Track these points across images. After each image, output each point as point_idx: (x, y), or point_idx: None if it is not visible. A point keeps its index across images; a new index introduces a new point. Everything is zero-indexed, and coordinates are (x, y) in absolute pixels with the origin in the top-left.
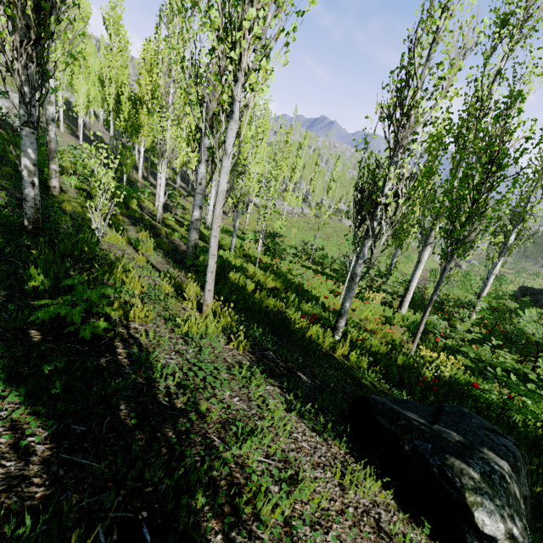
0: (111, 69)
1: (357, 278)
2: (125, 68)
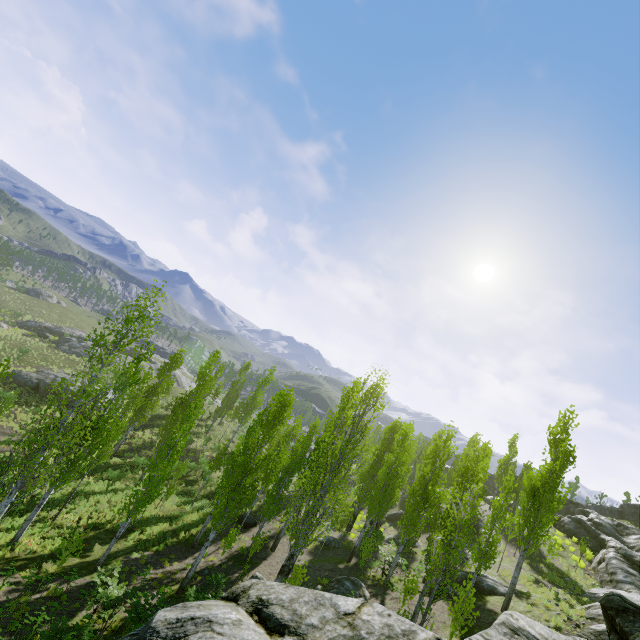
0: None
1: None
2: None
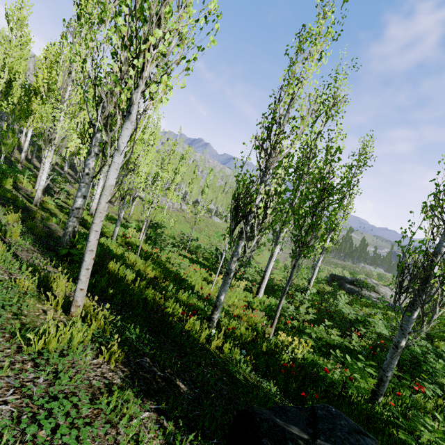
0: (7, 56)
1: (232, 273)
2: (24, 60)
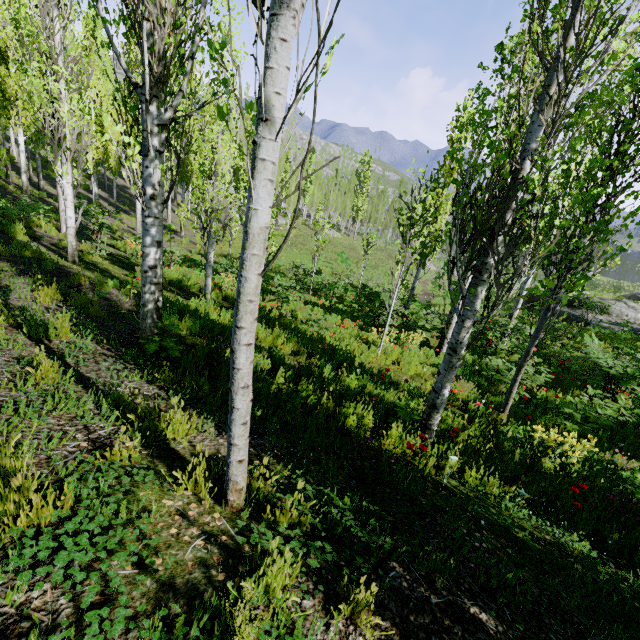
0: None
1: (462, 350)
2: None
